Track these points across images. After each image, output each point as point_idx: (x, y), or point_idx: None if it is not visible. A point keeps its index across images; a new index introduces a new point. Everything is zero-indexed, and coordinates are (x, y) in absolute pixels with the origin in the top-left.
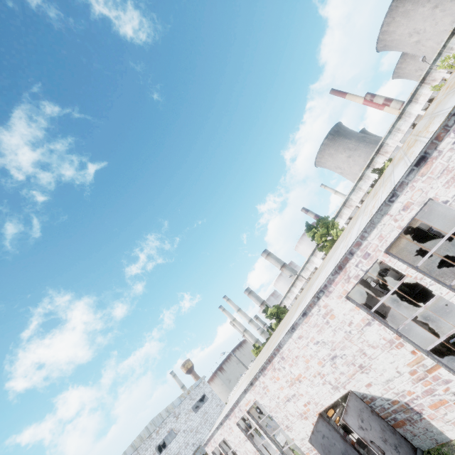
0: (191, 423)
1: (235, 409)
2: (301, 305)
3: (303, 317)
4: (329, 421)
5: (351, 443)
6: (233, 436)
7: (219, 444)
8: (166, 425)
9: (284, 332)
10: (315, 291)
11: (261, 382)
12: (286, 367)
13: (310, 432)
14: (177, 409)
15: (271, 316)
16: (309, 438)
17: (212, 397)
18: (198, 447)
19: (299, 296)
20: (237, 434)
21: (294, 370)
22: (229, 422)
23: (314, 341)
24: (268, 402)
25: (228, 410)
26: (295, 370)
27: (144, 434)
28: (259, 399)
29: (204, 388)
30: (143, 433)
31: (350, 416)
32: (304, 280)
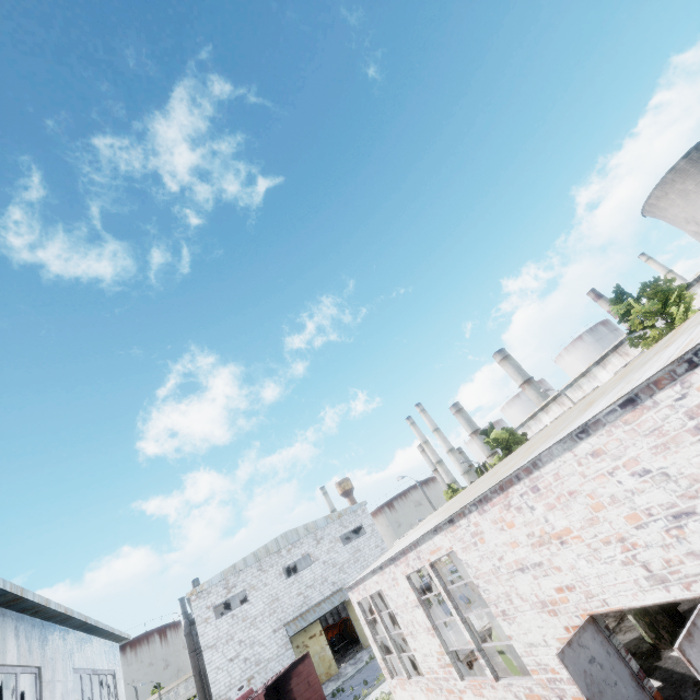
0: (336, 556)
1: (410, 554)
2: (612, 393)
3: (624, 409)
4: (609, 637)
5: (653, 696)
6: (396, 593)
7: (371, 595)
8: (302, 546)
9: (550, 440)
10: (686, 347)
11: (473, 522)
12: (538, 509)
13: (553, 640)
14: (320, 531)
15: (496, 442)
16: (560, 650)
17: (372, 534)
18: (339, 589)
19: (583, 400)
20: (404, 591)
21: (556, 517)
22: (395, 570)
23: (635, 468)
24: (476, 561)
25: (397, 551)
26: (558, 519)
27: (272, 546)
28: (459, 550)
29: (362, 517)
30: (270, 544)
31: (698, 650)
32: (568, 405)
